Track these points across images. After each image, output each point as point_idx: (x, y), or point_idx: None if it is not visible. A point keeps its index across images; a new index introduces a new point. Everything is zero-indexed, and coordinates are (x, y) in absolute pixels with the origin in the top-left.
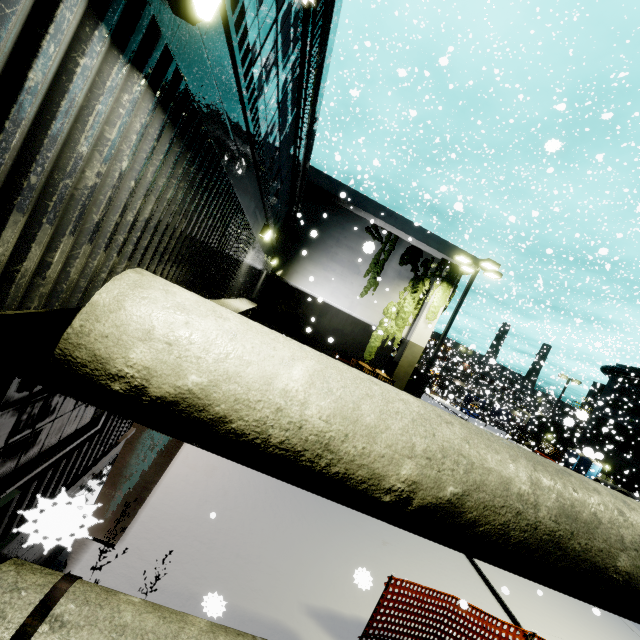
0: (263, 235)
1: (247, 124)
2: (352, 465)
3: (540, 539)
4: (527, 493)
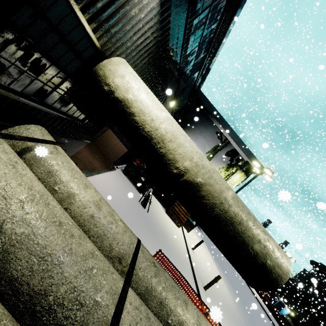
0: (170, 102)
1: (184, 37)
2: (168, 151)
3: (226, 217)
4: (228, 199)
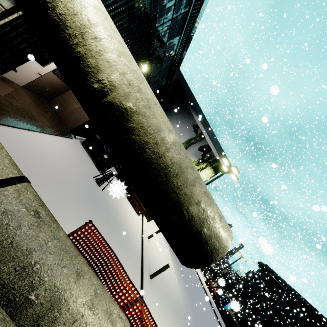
0: (142, 64)
1: None
2: (89, 53)
3: (159, 164)
4: (167, 142)
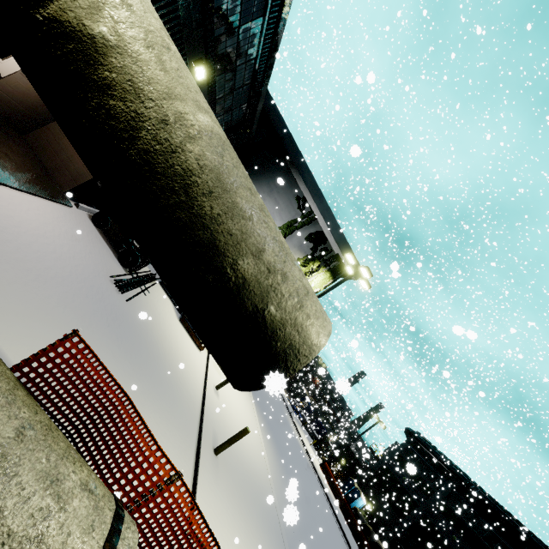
0: (195, 65)
1: None
2: None
3: (171, 165)
4: (192, 124)
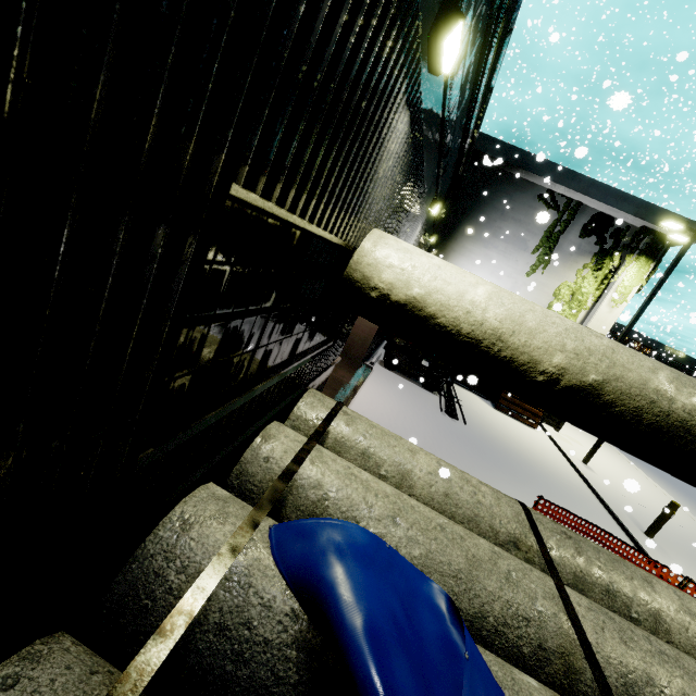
0: (432, 209)
1: (443, 116)
2: (516, 352)
3: (671, 424)
4: (664, 390)
